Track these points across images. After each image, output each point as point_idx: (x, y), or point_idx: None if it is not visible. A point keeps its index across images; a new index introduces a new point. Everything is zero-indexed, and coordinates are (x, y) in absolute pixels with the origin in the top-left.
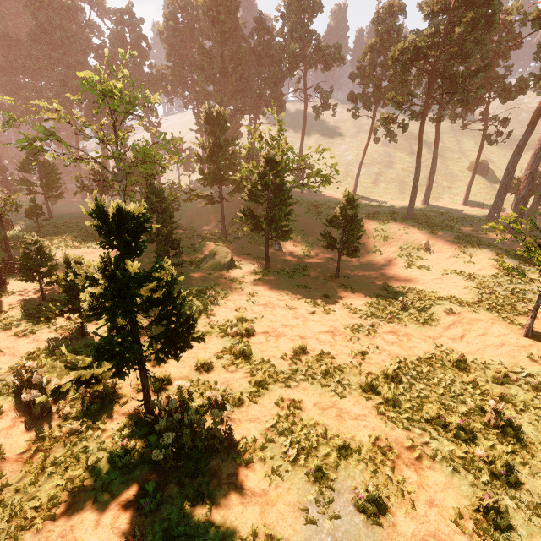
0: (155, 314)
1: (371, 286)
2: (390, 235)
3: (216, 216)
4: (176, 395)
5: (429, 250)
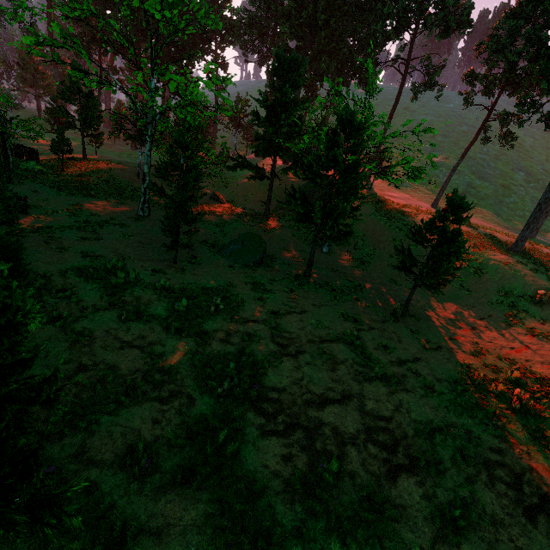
0: (123, 315)
1: (454, 342)
2: (486, 269)
3: (263, 196)
4: (39, 546)
5: (548, 306)
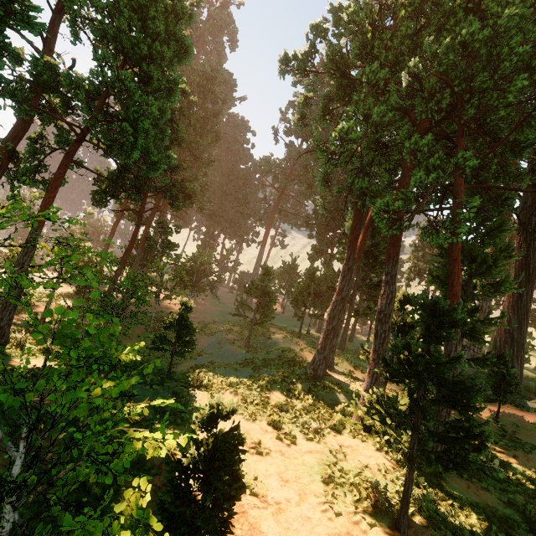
0: None
1: None
2: None
3: None
4: None
5: None
